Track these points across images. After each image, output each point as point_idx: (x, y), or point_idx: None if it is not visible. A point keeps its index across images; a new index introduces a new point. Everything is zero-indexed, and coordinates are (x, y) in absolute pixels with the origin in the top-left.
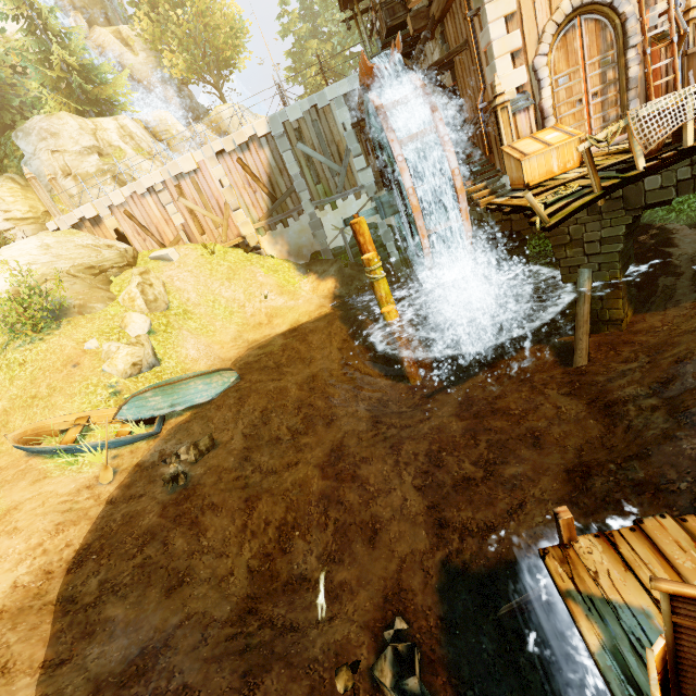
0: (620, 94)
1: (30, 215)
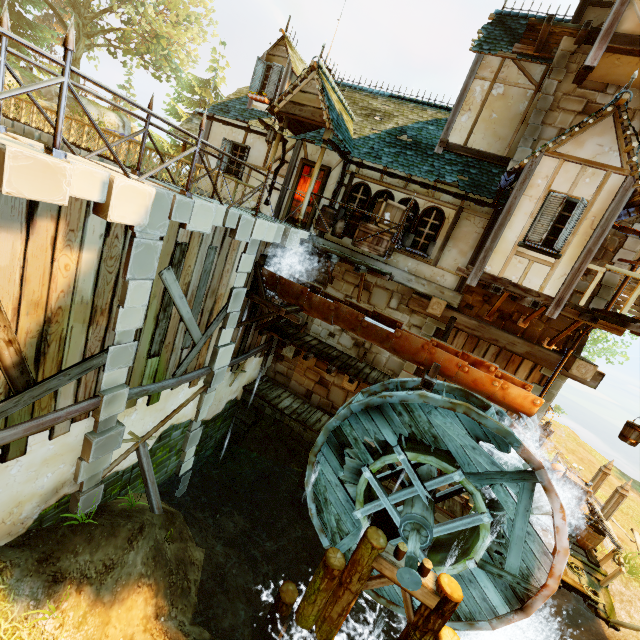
0: None
1: None
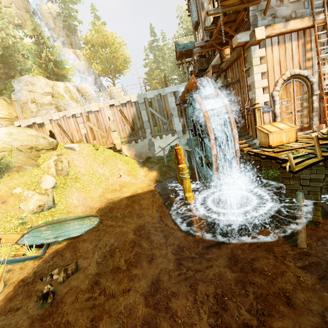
0: (309, 113)
1: (8, 117)
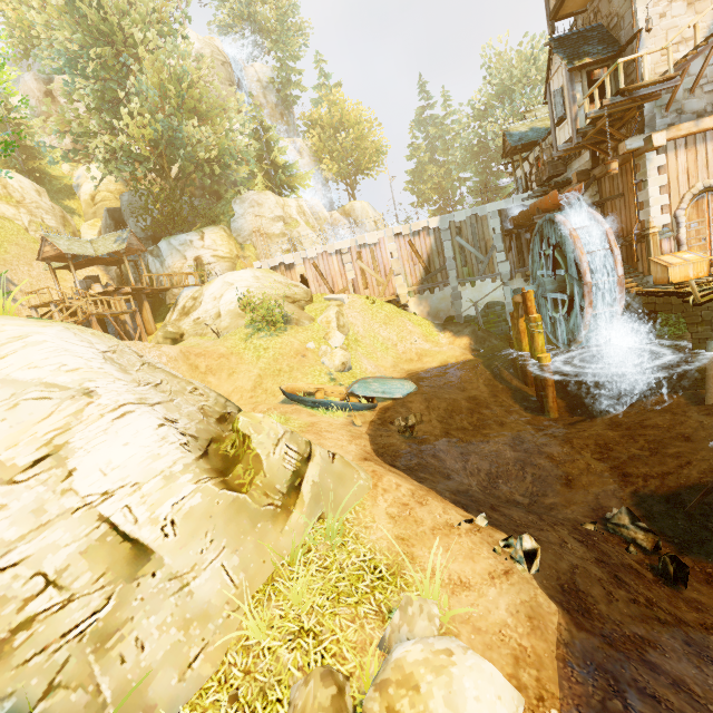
0: None
1: (228, 256)
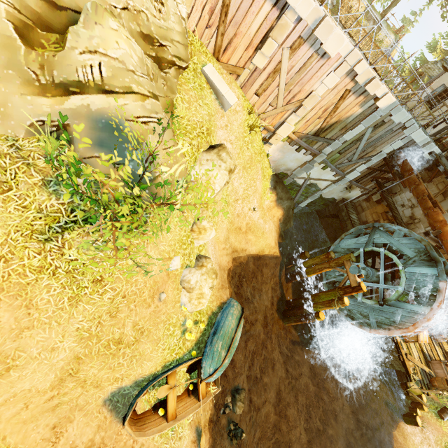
0: None
1: None
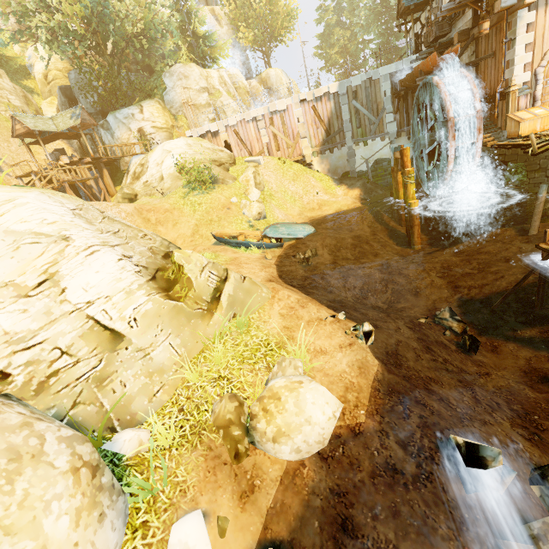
0: None
1: (165, 126)
